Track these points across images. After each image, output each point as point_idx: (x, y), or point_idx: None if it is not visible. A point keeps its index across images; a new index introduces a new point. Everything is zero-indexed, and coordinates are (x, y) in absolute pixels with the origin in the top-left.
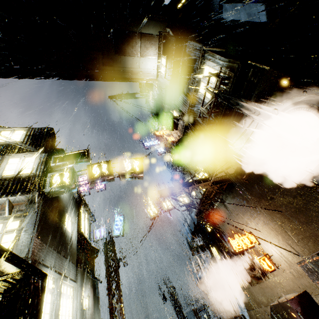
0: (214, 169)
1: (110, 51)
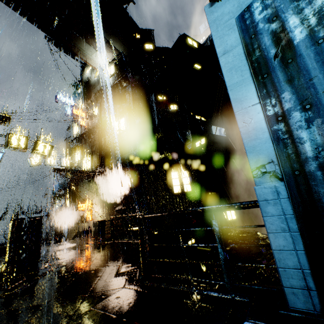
0: (92, 170)
1: (74, 28)
